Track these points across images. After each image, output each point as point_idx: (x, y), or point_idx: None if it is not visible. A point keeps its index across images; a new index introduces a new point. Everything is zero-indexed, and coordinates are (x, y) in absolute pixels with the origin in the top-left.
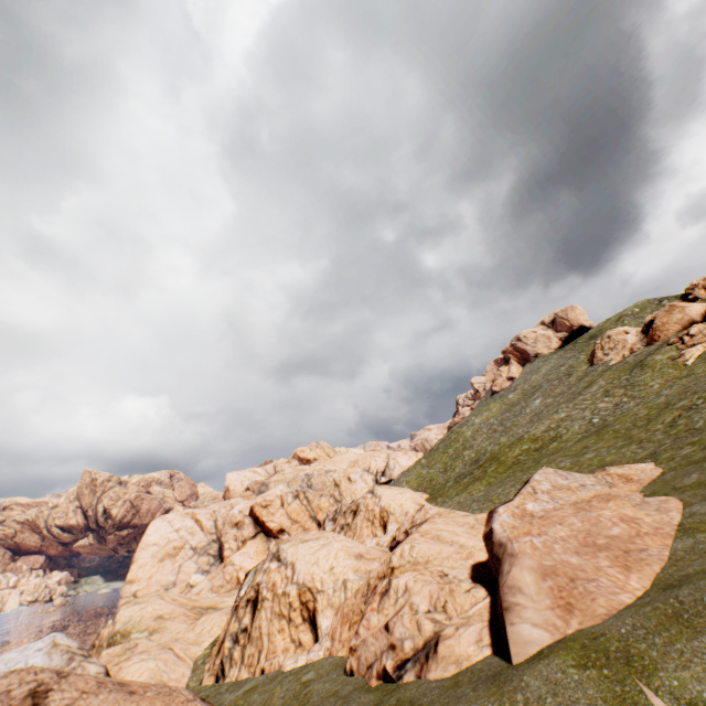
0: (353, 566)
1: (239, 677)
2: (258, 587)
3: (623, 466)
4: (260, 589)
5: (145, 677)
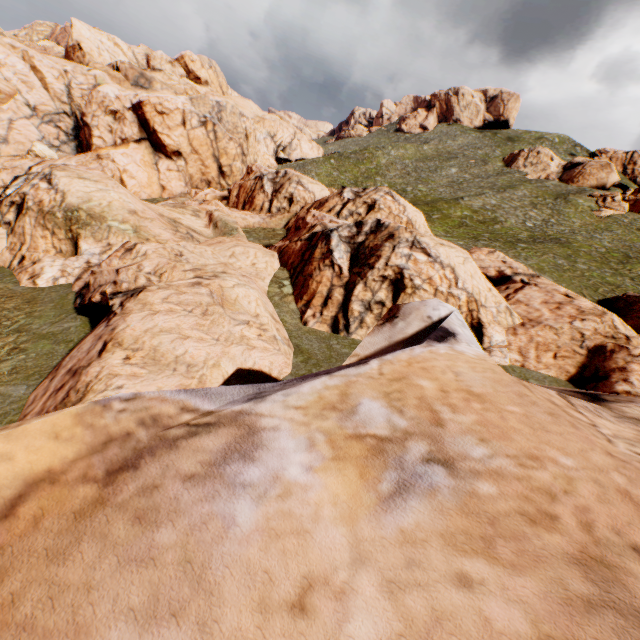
0: (497, 293)
1: None
2: (400, 271)
3: None
4: (407, 275)
5: (263, 308)
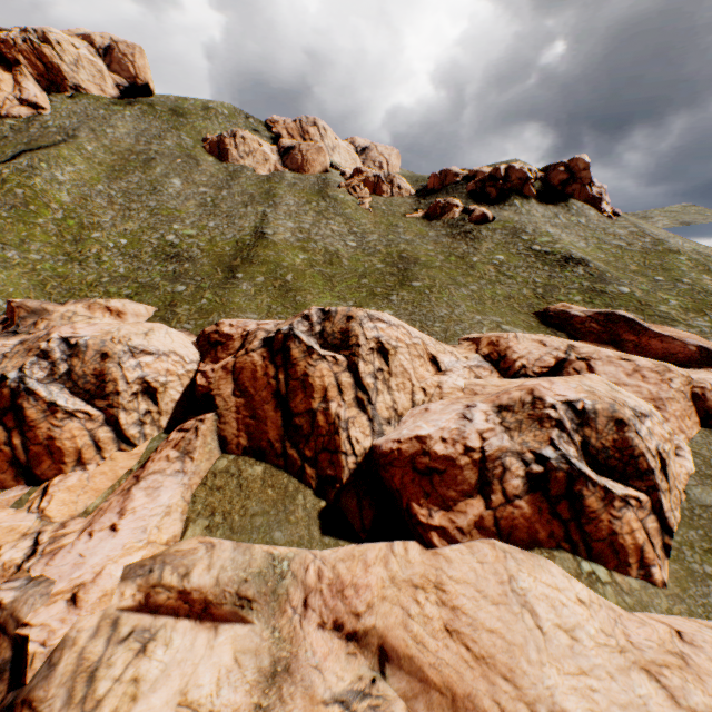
0: None
1: (679, 519)
2: (657, 451)
3: (566, 304)
4: (662, 450)
5: None
